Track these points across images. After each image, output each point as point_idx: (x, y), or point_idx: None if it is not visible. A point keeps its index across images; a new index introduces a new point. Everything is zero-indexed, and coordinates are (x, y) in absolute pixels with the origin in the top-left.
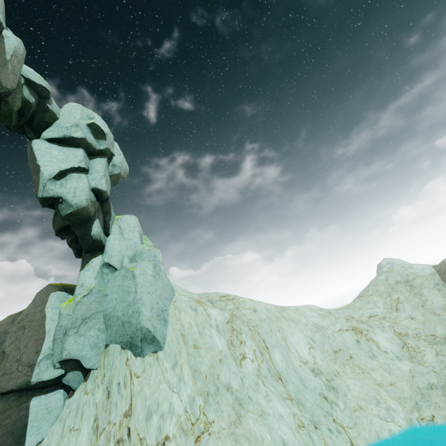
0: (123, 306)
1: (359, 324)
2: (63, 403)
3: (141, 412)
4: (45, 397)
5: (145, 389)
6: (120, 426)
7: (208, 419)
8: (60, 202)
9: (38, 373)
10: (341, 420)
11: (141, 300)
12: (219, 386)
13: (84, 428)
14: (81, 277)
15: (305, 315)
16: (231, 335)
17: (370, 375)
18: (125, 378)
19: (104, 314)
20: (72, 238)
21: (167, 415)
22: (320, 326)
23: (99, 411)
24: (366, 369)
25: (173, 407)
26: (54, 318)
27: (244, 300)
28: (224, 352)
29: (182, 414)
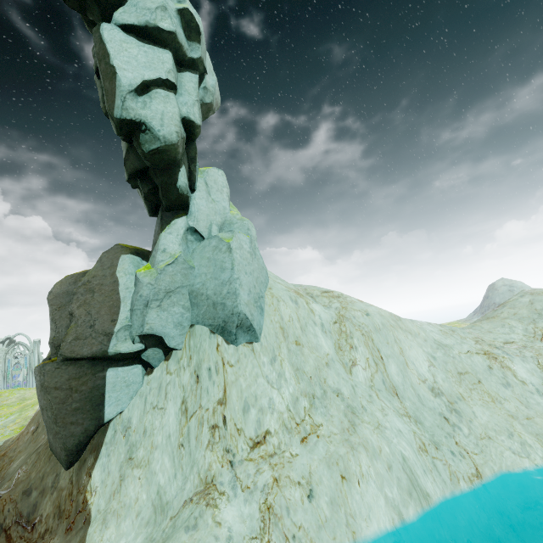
0: (215, 284)
1: (492, 349)
2: (142, 379)
3: (237, 403)
4: (122, 370)
5: (240, 380)
6: (214, 412)
7: (315, 422)
8: (142, 130)
9: (115, 343)
10: (465, 446)
11: (238, 279)
12: (327, 390)
13: (170, 408)
14: (163, 241)
15: (424, 328)
16: (338, 337)
17: (502, 405)
18: (217, 364)
19: (190, 290)
20: (150, 187)
21: (267, 410)
22: (442, 344)
23: (187, 394)
24: (497, 399)
25: (274, 403)
26: (129, 285)
27: (353, 300)
28: (331, 355)
29: (285, 412)
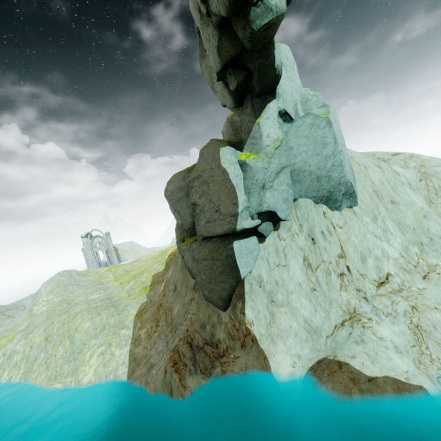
0: (318, 159)
1: None
2: (259, 247)
3: (354, 255)
4: (243, 241)
5: (352, 238)
6: (338, 264)
7: (429, 263)
8: (253, 3)
9: (240, 222)
10: None
11: (342, 152)
12: (433, 237)
13: (293, 265)
14: (264, 127)
15: None
16: (427, 193)
17: None
18: (328, 228)
19: (292, 169)
20: (245, 74)
21: (382, 258)
22: None
23: (306, 253)
24: None
25: (387, 252)
26: (237, 173)
27: (426, 157)
28: (425, 208)
29: (399, 258)
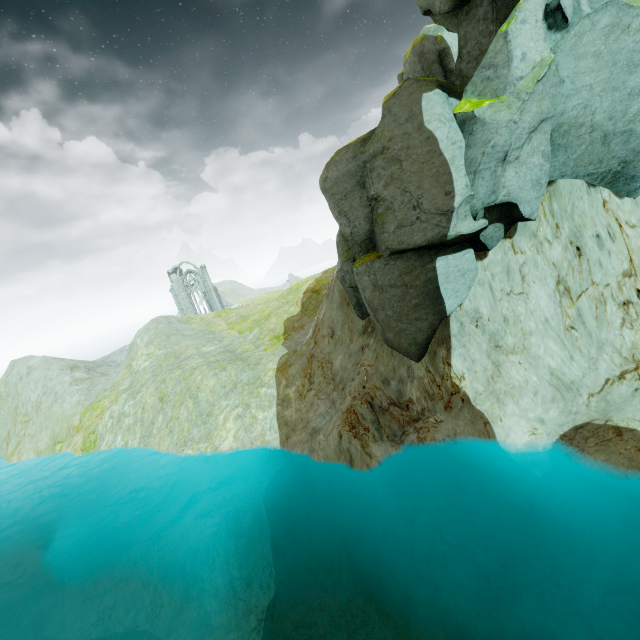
0: (613, 100)
1: None
2: (476, 266)
3: None
4: (453, 258)
5: None
6: (621, 287)
7: None
8: None
9: (454, 224)
10: None
11: None
12: None
13: (537, 292)
14: (516, 40)
15: None
16: None
17: None
18: (610, 228)
19: (555, 124)
20: None
21: None
22: None
23: (563, 272)
24: None
25: None
26: (454, 138)
27: None
28: None
29: None
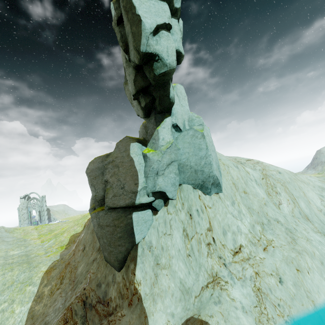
0: (196, 158)
1: None
2: (152, 218)
3: (218, 229)
4: (141, 213)
5: (217, 216)
6: (207, 236)
7: (267, 238)
8: (155, 60)
9: (139, 198)
10: None
11: (211, 155)
12: (270, 219)
13: (176, 234)
14: (161, 133)
15: (311, 179)
16: (266, 187)
17: None
18: (201, 207)
19: (178, 163)
20: (150, 99)
21: (237, 233)
22: (324, 188)
23: (185, 225)
24: None
25: (240, 228)
26: (140, 161)
27: (267, 164)
28: (265, 198)
29: (248, 233)
